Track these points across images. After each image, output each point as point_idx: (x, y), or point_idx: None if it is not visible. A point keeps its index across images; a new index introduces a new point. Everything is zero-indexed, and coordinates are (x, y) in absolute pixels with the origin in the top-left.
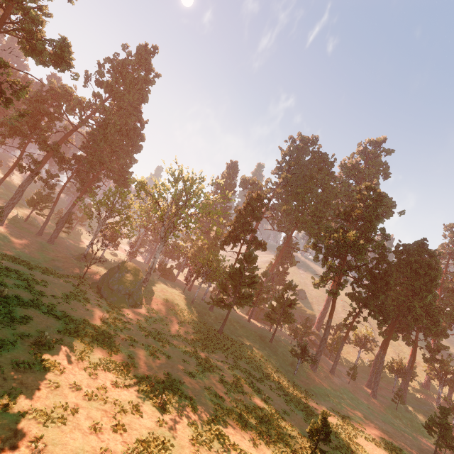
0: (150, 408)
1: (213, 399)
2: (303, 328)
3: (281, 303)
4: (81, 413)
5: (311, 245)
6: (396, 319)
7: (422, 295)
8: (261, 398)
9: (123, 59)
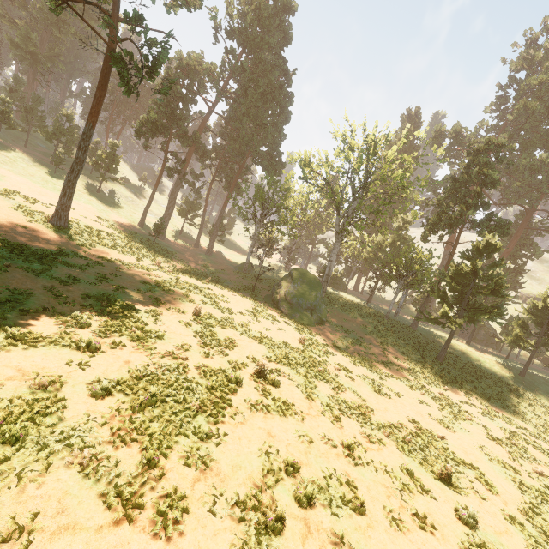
0: (432, 481)
1: (501, 468)
2: None
3: (539, 317)
4: (361, 490)
5: None
6: None
7: None
8: None
9: None
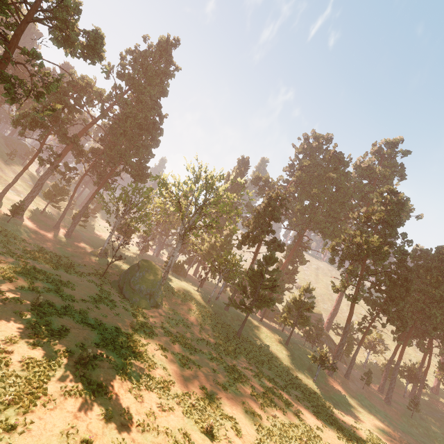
0: (199, 435)
1: (251, 417)
2: (315, 329)
3: (297, 305)
4: None
5: (329, 248)
6: (414, 326)
7: (443, 303)
8: (292, 412)
9: (143, 50)
